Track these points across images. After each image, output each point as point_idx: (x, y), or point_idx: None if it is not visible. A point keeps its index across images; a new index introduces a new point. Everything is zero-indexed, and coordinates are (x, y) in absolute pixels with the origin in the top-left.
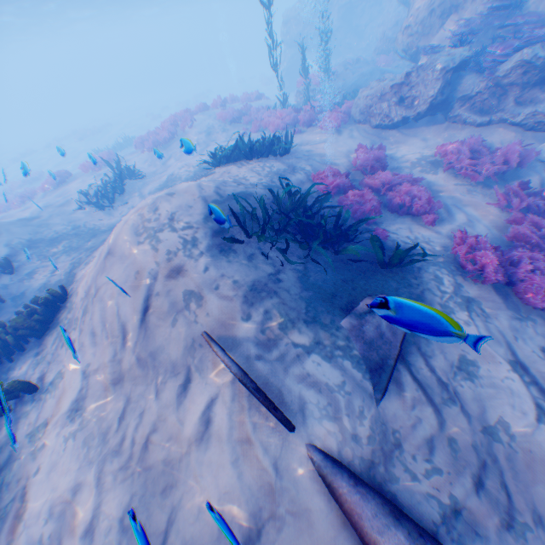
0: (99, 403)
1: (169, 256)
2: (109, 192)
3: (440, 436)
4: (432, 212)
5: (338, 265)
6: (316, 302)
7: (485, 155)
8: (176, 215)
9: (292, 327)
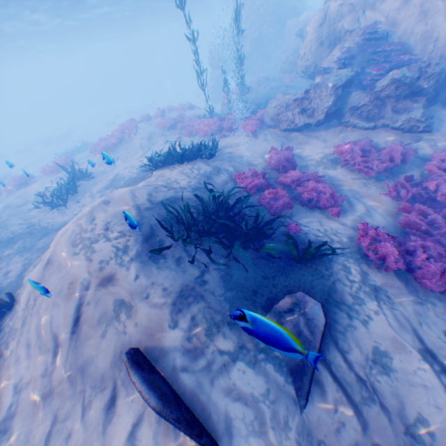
0: (27, 424)
1: (101, 265)
2: (62, 193)
3: (365, 443)
4: (336, 205)
5: (258, 260)
6: (239, 302)
7: (374, 154)
8: (110, 223)
9: (217, 331)
